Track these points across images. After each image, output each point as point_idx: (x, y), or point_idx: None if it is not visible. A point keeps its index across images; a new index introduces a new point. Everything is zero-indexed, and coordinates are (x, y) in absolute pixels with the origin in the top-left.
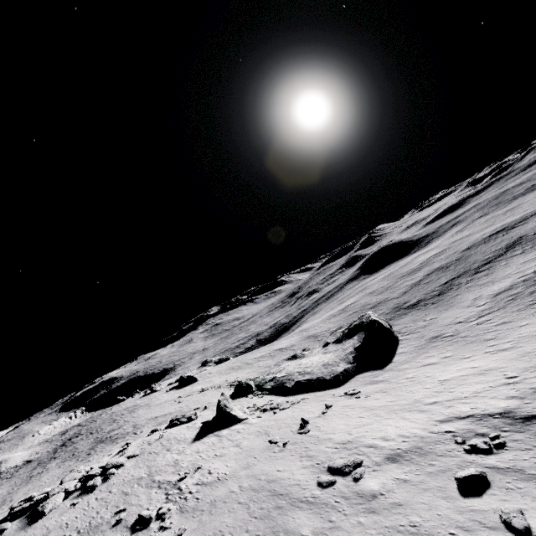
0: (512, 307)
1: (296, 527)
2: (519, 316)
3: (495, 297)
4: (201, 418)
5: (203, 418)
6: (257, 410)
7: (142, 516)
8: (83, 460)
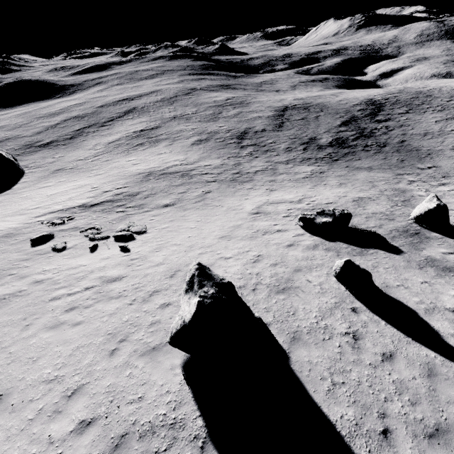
0: (115, 152)
1: None
2: (116, 157)
3: (108, 145)
4: None
5: None
6: None
7: None
8: None
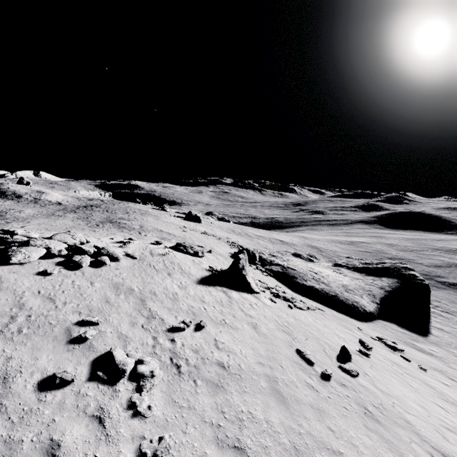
0: None
1: None
2: None
3: None
4: (207, 260)
5: (209, 261)
6: (266, 289)
7: (113, 359)
8: (91, 227)
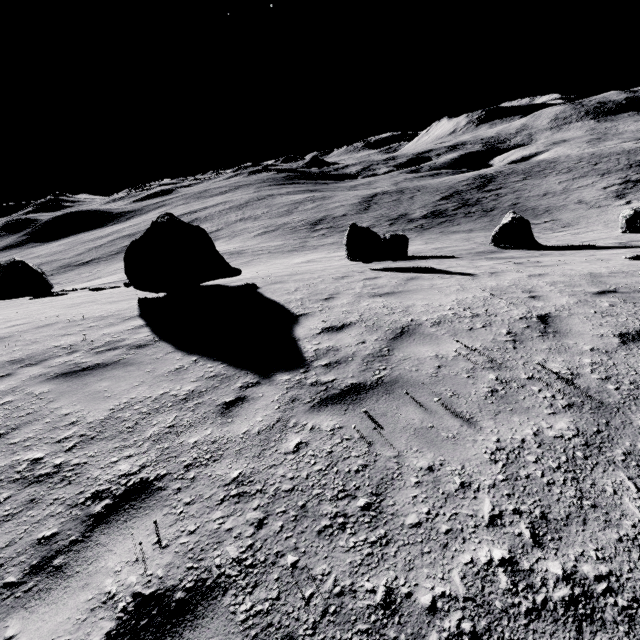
0: None
1: None
2: None
3: None
4: None
5: None
6: None
7: None
8: None
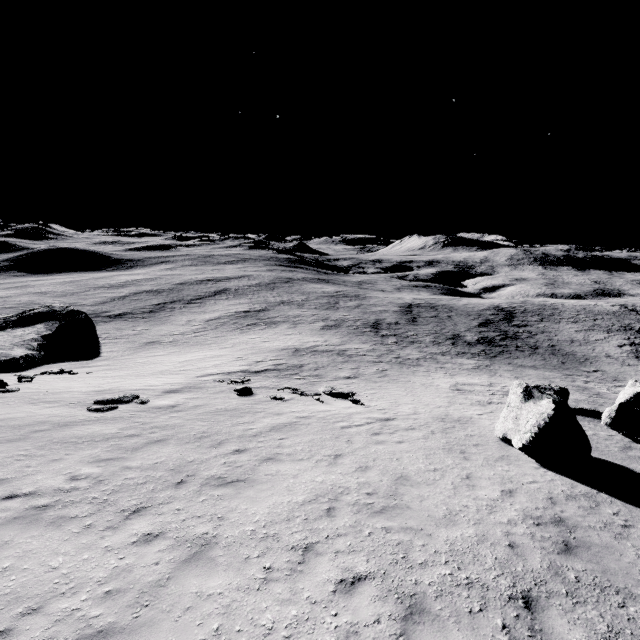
0: (222, 329)
1: (93, 432)
2: (229, 334)
3: (208, 322)
4: None
5: None
6: None
7: None
8: None
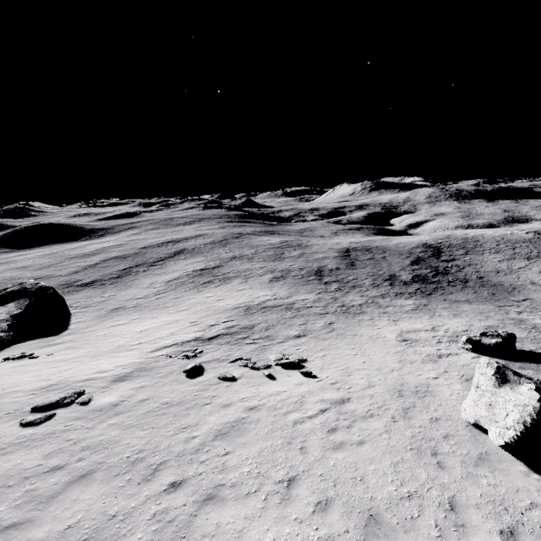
0: (181, 289)
1: (11, 469)
2: (187, 294)
3: (168, 283)
4: None
5: None
6: None
7: None
8: None
